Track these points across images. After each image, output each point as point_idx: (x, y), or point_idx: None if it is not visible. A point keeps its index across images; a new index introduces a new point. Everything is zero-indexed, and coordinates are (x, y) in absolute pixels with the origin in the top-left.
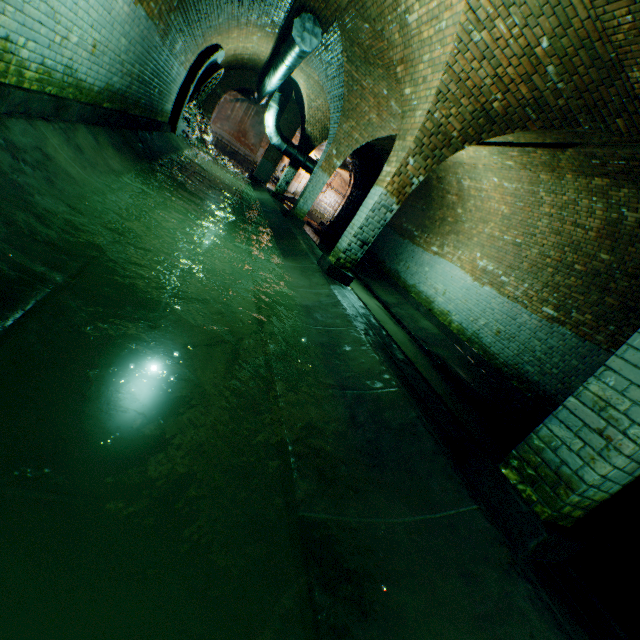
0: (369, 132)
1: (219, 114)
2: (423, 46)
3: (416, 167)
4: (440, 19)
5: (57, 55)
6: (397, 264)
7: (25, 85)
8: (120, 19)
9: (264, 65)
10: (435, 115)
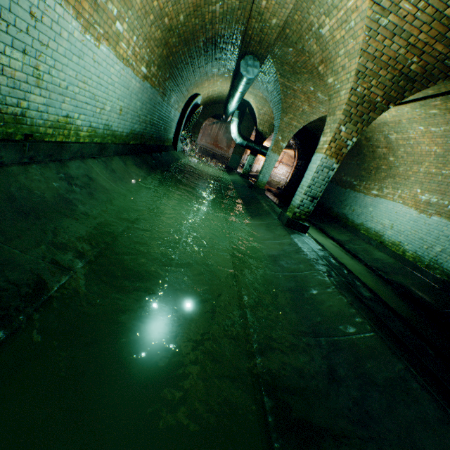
0: (304, 118)
1: (203, 134)
2: (337, 45)
3: (348, 132)
4: (348, 21)
5: (98, 119)
6: (343, 209)
7: (81, 140)
8: (135, 91)
9: (226, 97)
10: (357, 90)
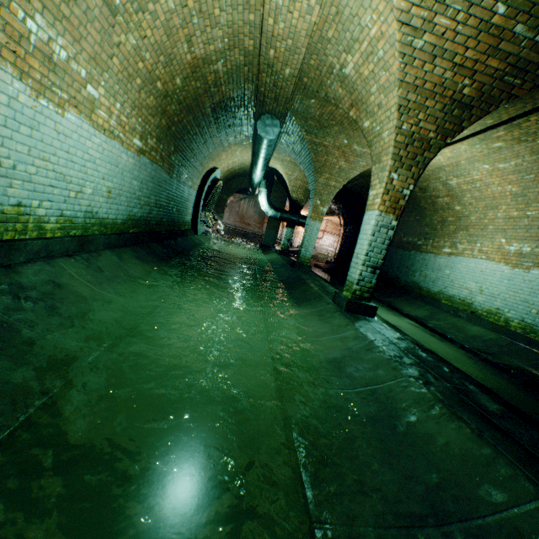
0: (342, 176)
1: (231, 212)
2: (367, 82)
3: (402, 179)
4: (375, 52)
5: (75, 206)
6: (412, 276)
7: (48, 235)
8: (128, 168)
9: (250, 168)
10: (403, 127)
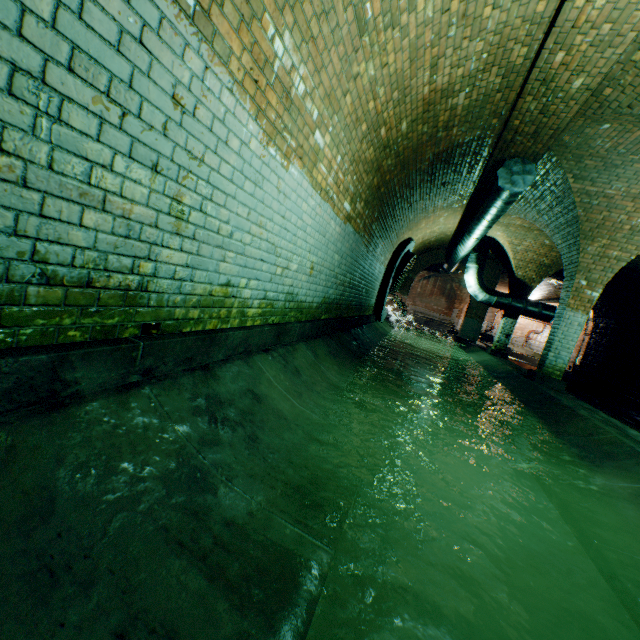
0: (635, 241)
1: (409, 294)
2: None
3: None
4: None
5: (278, 285)
6: None
7: (247, 323)
8: (332, 239)
9: (450, 238)
10: None
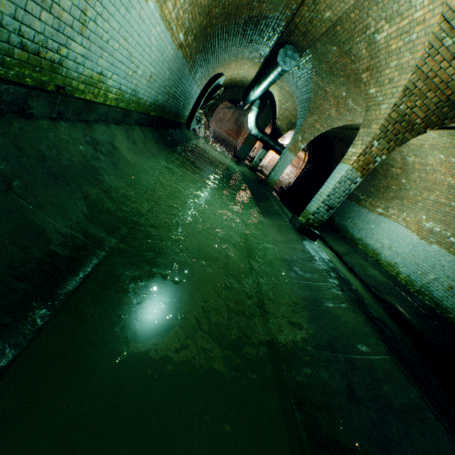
0: (328, 123)
1: (215, 116)
2: (390, 55)
3: (379, 148)
4: (410, 33)
5: (128, 83)
6: (345, 220)
7: (107, 102)
8: (167, 59)
9: (249, 84)
10: (400, 107)
